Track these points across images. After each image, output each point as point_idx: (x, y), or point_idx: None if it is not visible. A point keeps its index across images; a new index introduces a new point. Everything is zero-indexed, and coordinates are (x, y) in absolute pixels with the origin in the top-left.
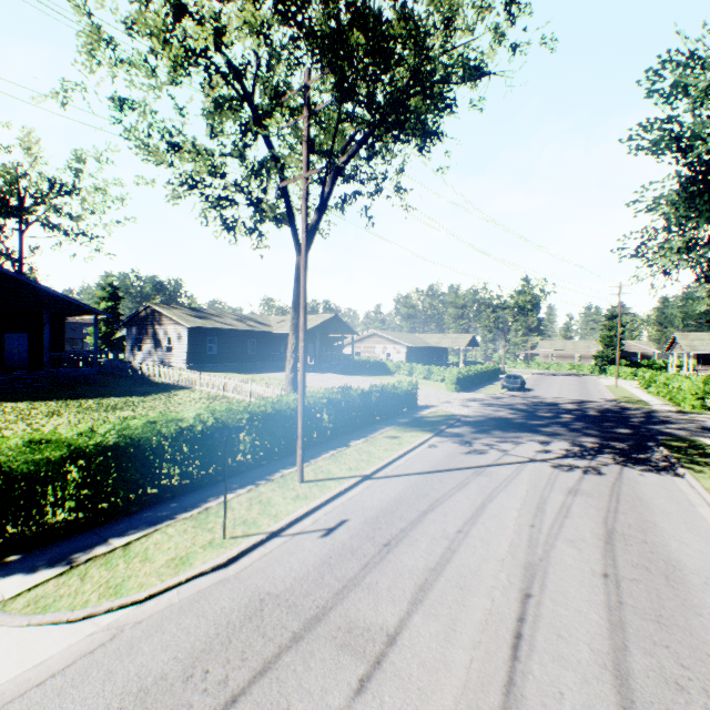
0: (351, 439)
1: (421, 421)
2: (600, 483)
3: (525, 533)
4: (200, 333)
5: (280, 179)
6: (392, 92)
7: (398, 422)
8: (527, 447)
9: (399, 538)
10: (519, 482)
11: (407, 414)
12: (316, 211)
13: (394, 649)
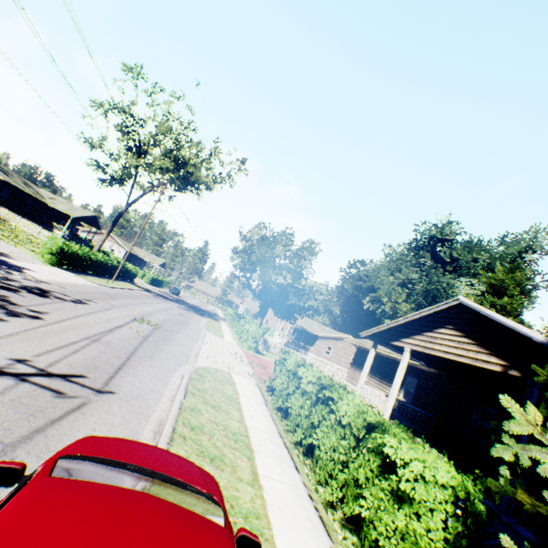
0: (117, 280)
1: (138, 286)
2: (188, 312)
3: (169, 307)
4: (2, 183)
5: (134, 180)
6: (185, 178)
7: (130, 282)
8: (174, 303)
9: (144, 299)
10: (170, 305)
11: (132, 282)
12: (140, 196)
13: (149, 304)
